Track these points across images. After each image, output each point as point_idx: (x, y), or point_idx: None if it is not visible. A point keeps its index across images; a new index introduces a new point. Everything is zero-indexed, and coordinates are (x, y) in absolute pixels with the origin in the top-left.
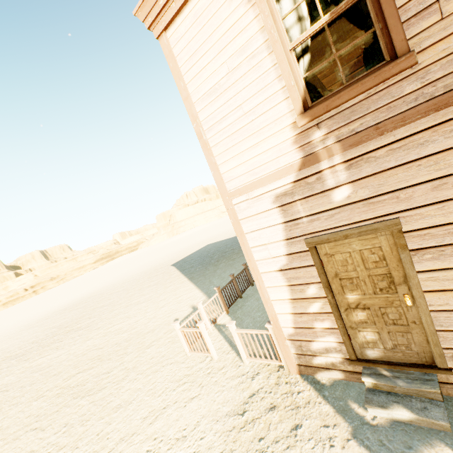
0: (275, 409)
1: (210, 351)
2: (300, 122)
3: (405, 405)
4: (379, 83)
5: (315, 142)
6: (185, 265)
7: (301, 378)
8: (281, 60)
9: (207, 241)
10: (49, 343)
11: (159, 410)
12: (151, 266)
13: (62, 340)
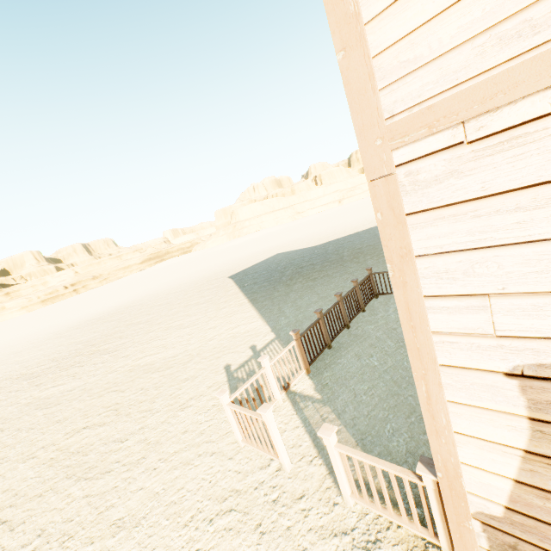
0: None
1: (279, 456)
2: None
3: None
4: None
5: None
6: (247, 279)
7: None
8: None
9: (276, 248)
10: (68, 366)
11: None
12: (203, 275)
13: (83, 365)
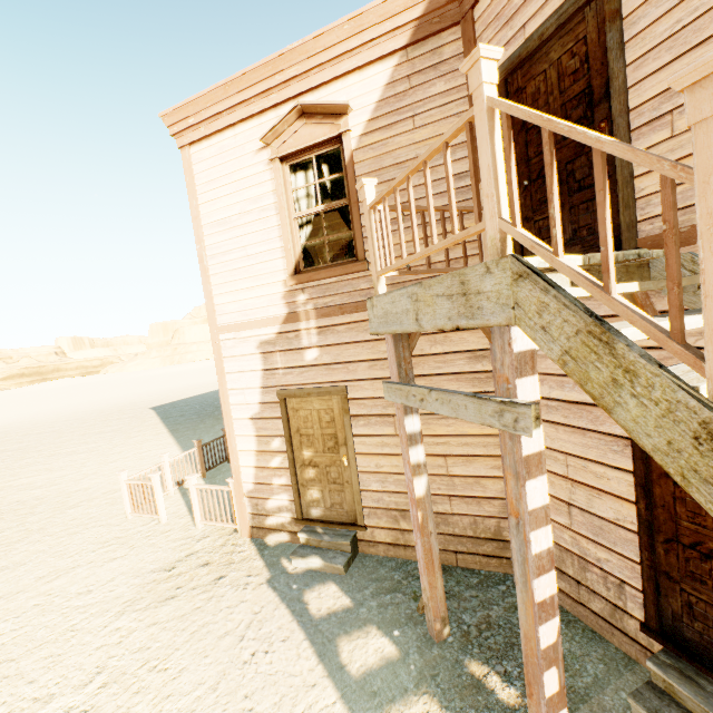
0: (208, 565)
1: (159, 511)
2: (289, 282)
3: (321, 555)
4: (345, 274)
5: (299, 303)
6: (173, 411)
7: (251, 541)
8: (284, 224)
9: None
10: None
11: (65, 569)
12: (114, 404)
13: None
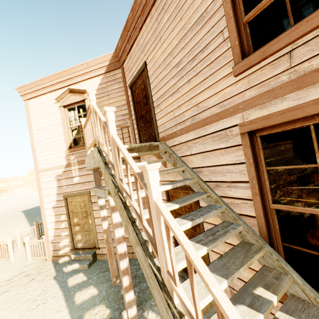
0: (29, 275)
1: (10, 256)
2: (67, 151)
3: (79, 262)
4: None
5: (71, 159)
6: (33, 211)
7: (52, 262)
8: (65, 130)
9: None
10: None
11: None
12: (2, 211)
13: None
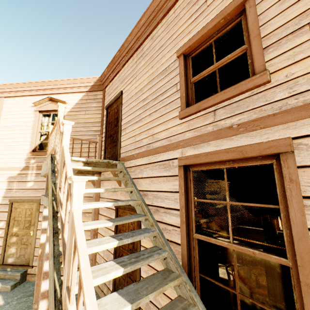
0: None
1: None
2: (29, 154)
3: (2, 282)
4: None
5: (31, 163)
6: None
7: None
8: (33, 133)
9: None
10: None
11: None
12: None
13: None
